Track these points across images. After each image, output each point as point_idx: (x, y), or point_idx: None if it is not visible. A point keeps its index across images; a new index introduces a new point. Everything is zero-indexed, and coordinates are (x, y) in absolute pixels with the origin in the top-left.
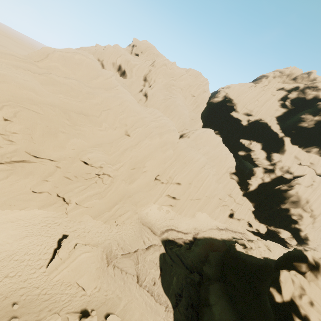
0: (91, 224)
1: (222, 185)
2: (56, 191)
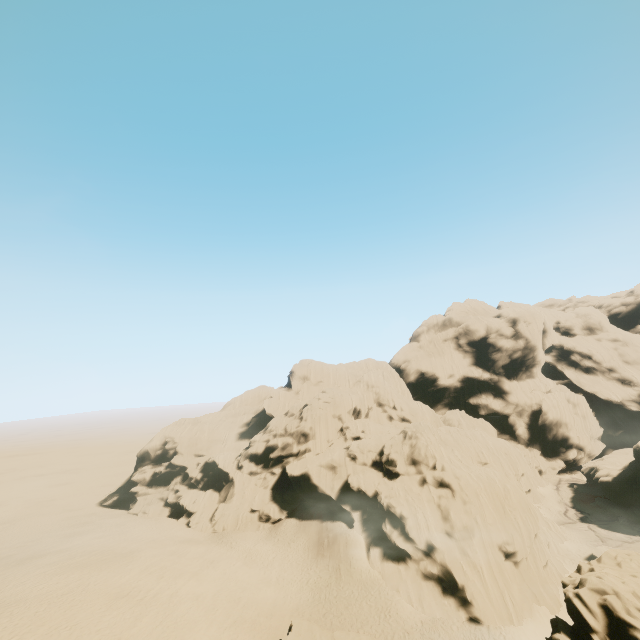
0: (569, 546)
1: None
2: (545, 540)
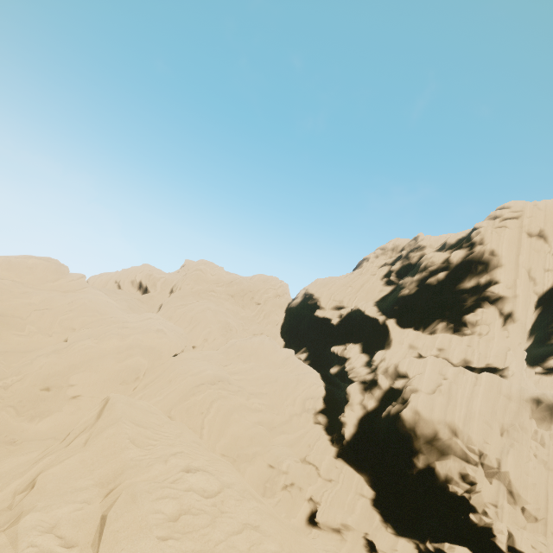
0: None
1: (288, 437)
2: None
